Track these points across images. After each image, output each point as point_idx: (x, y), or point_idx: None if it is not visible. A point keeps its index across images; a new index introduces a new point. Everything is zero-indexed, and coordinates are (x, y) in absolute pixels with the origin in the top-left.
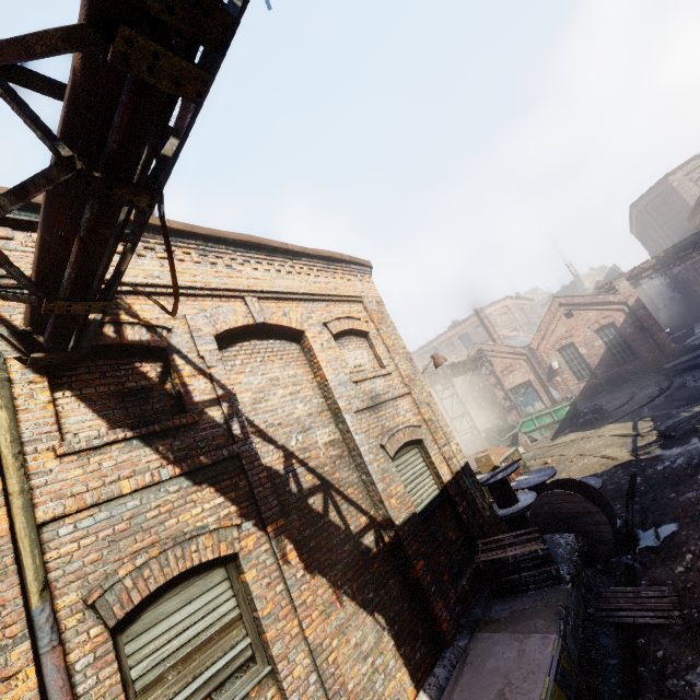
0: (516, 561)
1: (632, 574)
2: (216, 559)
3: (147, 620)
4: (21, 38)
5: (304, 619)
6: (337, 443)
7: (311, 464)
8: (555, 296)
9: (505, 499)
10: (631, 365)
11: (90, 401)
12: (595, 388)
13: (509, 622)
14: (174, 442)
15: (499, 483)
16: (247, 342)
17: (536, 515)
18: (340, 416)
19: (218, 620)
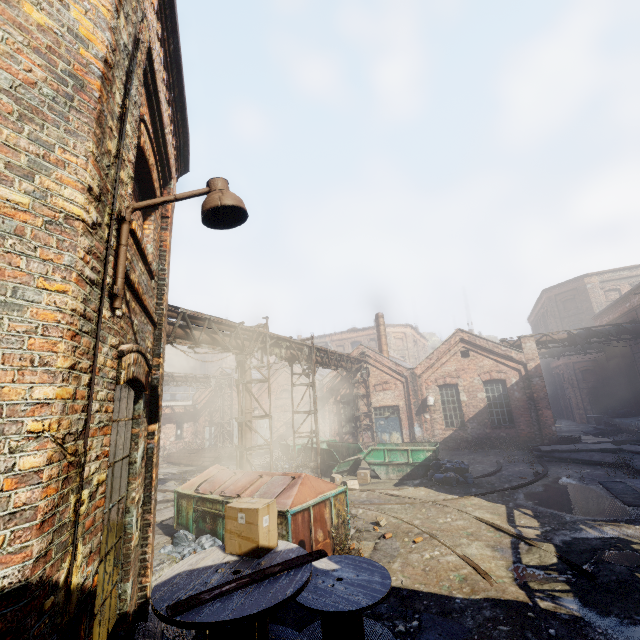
0: None
1: None
2: None
3: None
4: None
5: None
6: None
7: None
8: (459, 329)
9: None
10: (504, 432)
11: None
12: (460, 442)
13: None
14: None
15: None
16: None
17: None
18: None
19: None
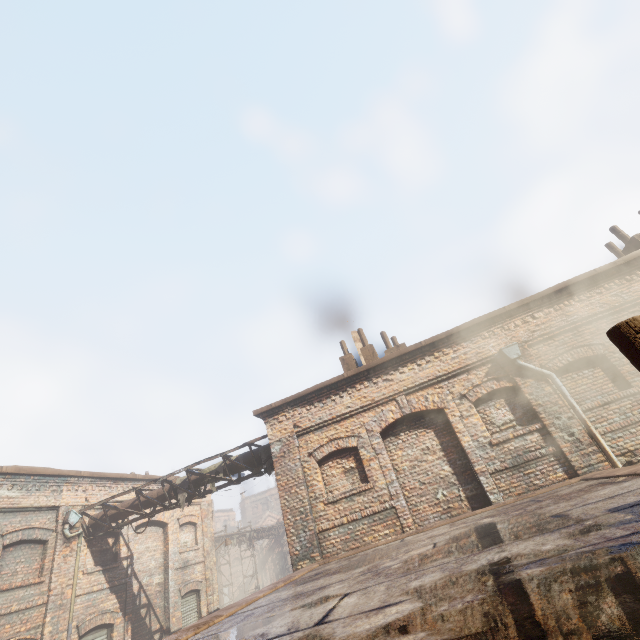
0: None
1: None
2: (107, 624)
3: (84, 639)
4: (149, 498)
5: None
6: (161, 584)
7: (148, 592)
8: None
9: None
10: None
11: (93, 553)
12: None
13: None
14: (111, 573)
15: None
16: (144, 527)
17: None
18: (168, 570)
19: None
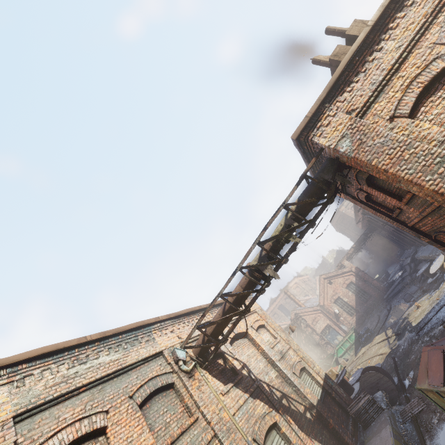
0: (364, 407)
1: (407, 398)
2: (271, 426)
3: None
4: (237, 293)
5: (306, 443)
6: (278, 376)
7: (275, 387)
8: (319, 275)
9: (348, 390)
10: (370, 301)
11: (216, 377)
12: (361, 318)
13: (373, 433)
14: (241, 385)
15: (342, 382)
16: (234, 343)
17: (363, 389)
18: (275, 364)
19: None
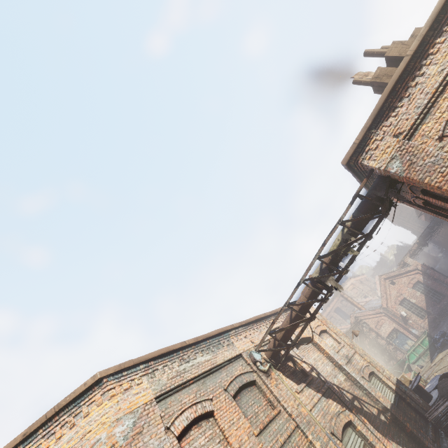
0: (444, 413)
1: None
2: (346, 424)
3: (344, 443)
4: (302, 303)
5: (383, 443)
6: (347, 379)
7: (345, 389)
8: (379, 275)
9: (425, 397)
10: (444, 301)
11: (288, 377)
12: (435, 321)
13: None
14: (313, 385)
15: (417, 389)
16: (299, 347)
17: (443, 396)
18: (342, 367)
19: (360, 444)
